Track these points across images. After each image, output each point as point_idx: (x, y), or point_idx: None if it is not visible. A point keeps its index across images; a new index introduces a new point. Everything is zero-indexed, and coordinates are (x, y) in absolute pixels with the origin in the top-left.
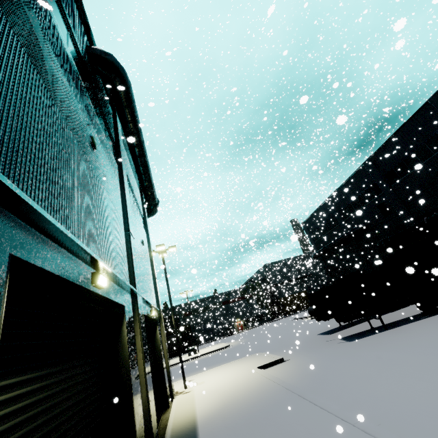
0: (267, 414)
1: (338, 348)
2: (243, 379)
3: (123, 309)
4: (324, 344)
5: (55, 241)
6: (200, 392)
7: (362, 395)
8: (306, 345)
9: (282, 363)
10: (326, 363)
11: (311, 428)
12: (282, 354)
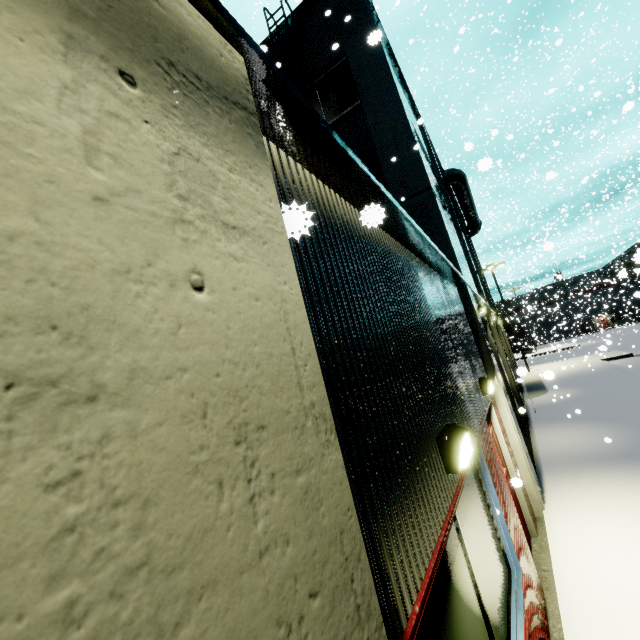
0: (589, 376)
1: None
2: (581, 366)
3: None
4: None
5: None
6: (542, 372)
7: None
8: None
9: (630, 357)
10: None
11: (611, 377)
12: (638, 351)
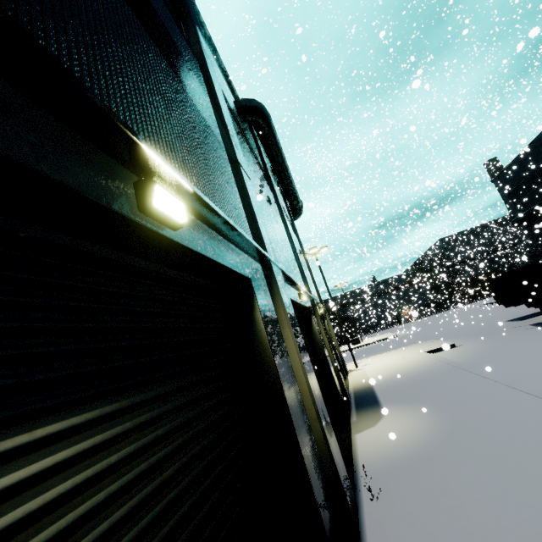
0: (428, 378)
1: (522, 334)
2: (410, 360)
3: (310, 311)
4: (508, 331)
5: (289, 285)
6: (371, 369)
7: (520, 367)
8: (486, 333)
9: (454, 348)
10: (501, 346)
11: (462, 383)
12: (456, 341)
